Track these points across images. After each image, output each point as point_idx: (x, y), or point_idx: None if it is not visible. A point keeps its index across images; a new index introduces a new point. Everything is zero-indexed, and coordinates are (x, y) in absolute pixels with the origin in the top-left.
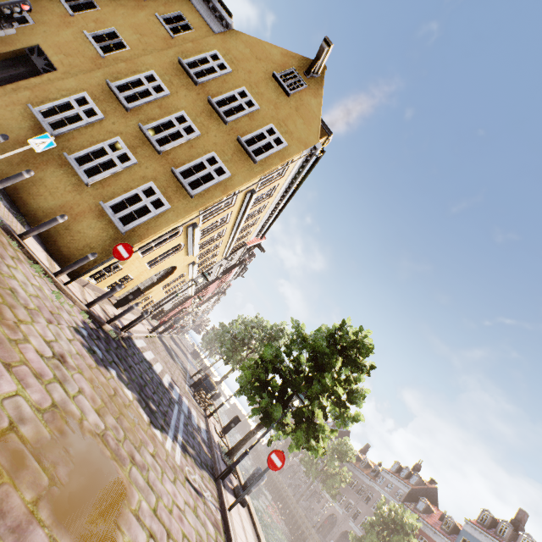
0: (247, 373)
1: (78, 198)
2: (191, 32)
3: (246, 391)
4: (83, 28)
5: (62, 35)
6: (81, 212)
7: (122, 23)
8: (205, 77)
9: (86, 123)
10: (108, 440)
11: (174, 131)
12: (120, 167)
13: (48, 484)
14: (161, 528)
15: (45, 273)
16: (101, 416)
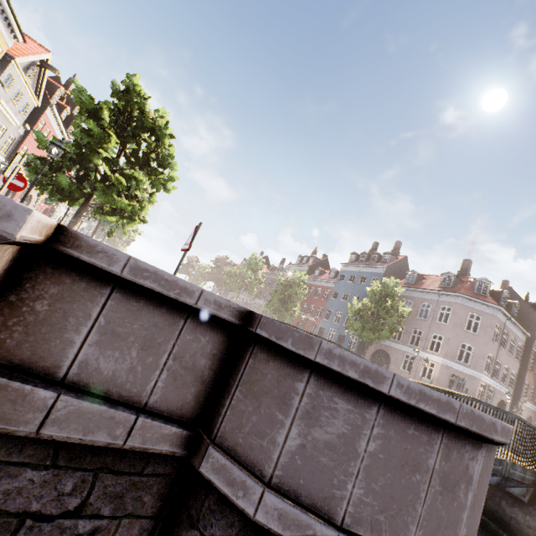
0: None
1: None
2: None
3: (57, 197)
4: None
5: None
6: None
7: None
8: None
9: None
10: None
11: None
12: None
13: None
14: None
15: None
16: None
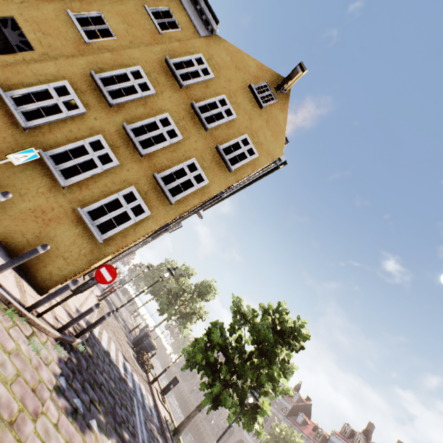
0: (199, 357)
1: (52, 201)
2: (178, 31)
3: (191, 365)
4: (66, 6)
5: (41, 10)
6: (55, 217)
7: (109, 8)
8: (189, 80)
9: (66, 116)
10: None
11: (158, 133)
12: (101, 168)
13: None
14: None
15: (17, 311)
16: None
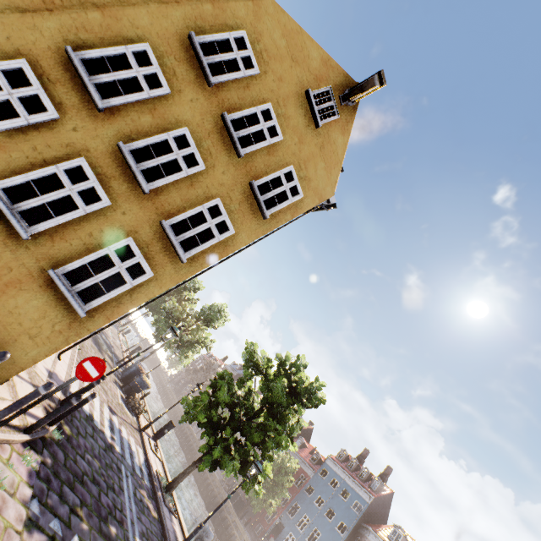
0: (201, 418)
1: (8, 257)
2: None
3: (191, 418)
4: None
5: None
6: (14, 280)
7: None
8: (223, 75)
9: (25, 123)
10: None
11: (170, 159)
12: (83, 210)
13: None
14: None
15: None
16: None
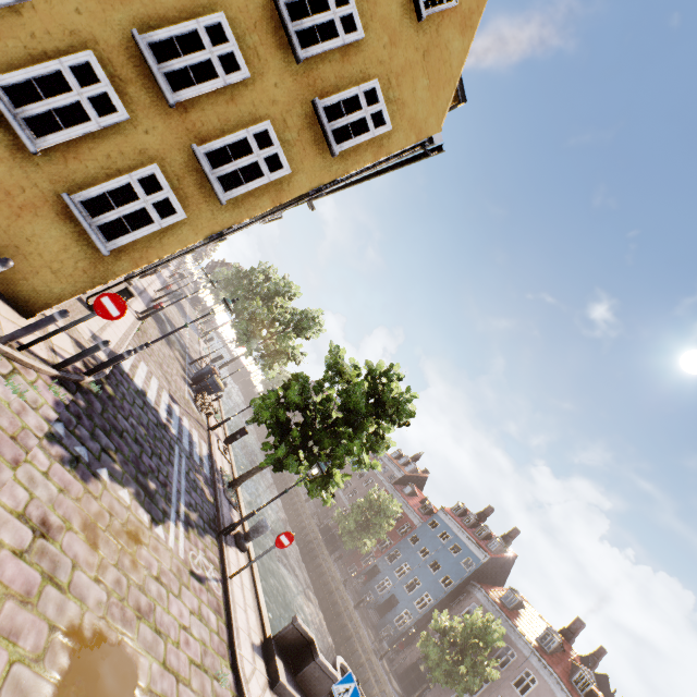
0: (266, 415)
1: (19, 175)
2: None
3: (260, 420)
4: None
5: None
6: (29, 203)
7: None
8: None
9: None
10: (113, 613)
11: (202, 60)
12: (97, 123)
13: None
14: (171, 680)
15: None
16: (101, 581)
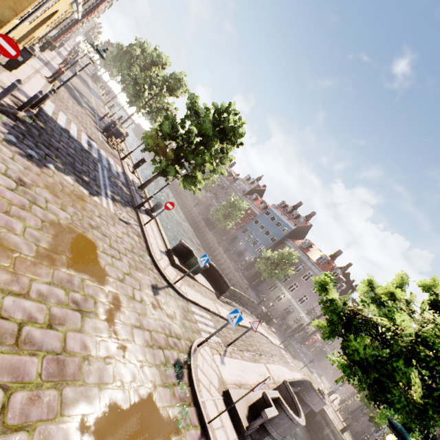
0: (150, 142)
1: None
2: None
3: (149, 149)
4: None
5: None
6: None
7: None
8: None
9: None
10: (76, 223)
11: None
12: None
13: (67, 261)
14: (115, 252)
15: None
16: (65, 210)
